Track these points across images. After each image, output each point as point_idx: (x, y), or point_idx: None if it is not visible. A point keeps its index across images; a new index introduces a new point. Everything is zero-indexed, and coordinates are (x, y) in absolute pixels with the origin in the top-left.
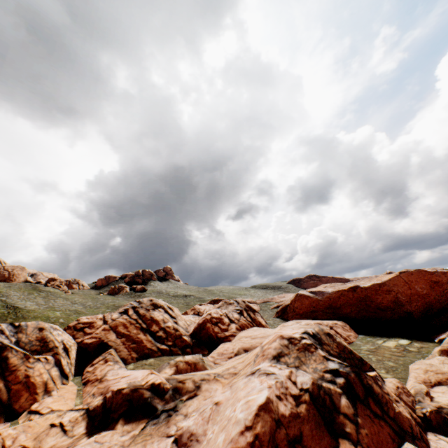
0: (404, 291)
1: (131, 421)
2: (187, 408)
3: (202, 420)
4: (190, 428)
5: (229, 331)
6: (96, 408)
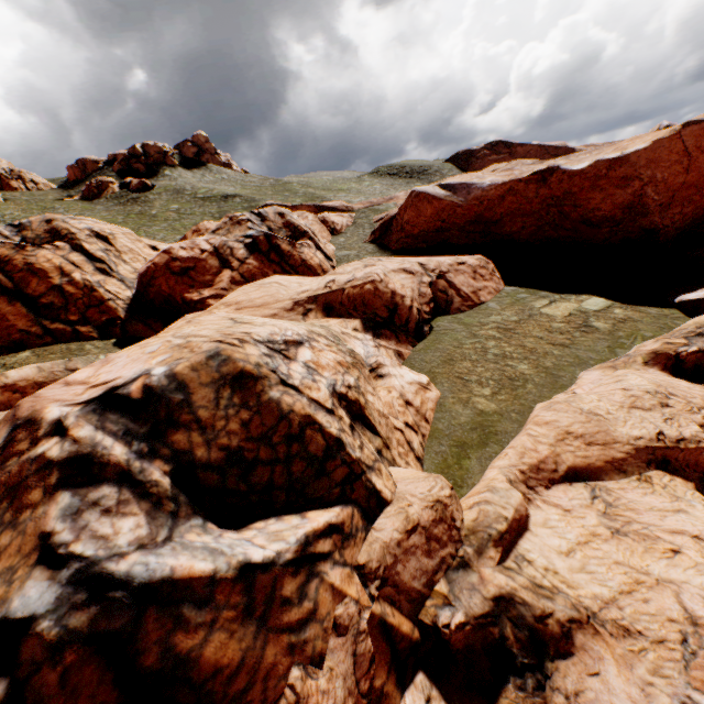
0: (669, 179)
1: None
2: None
3: None
4: None
5: (215, 287)
6: None
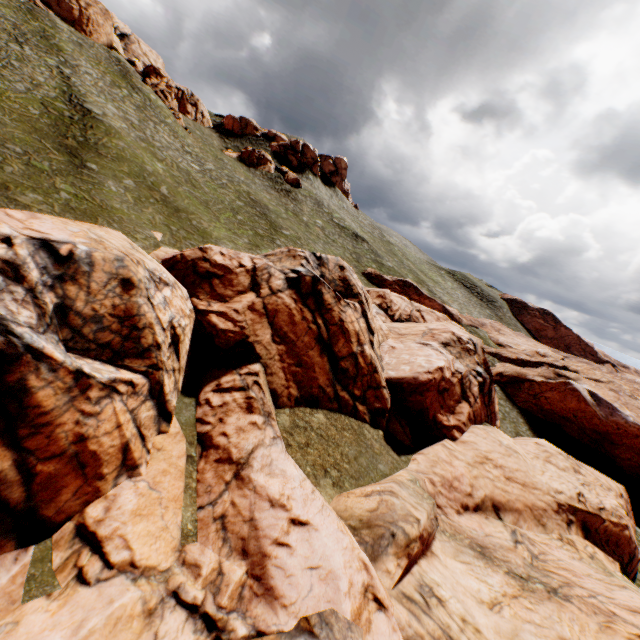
0: None
1: None
2: None
3: None
4: None
5: (456, 417)
6: None
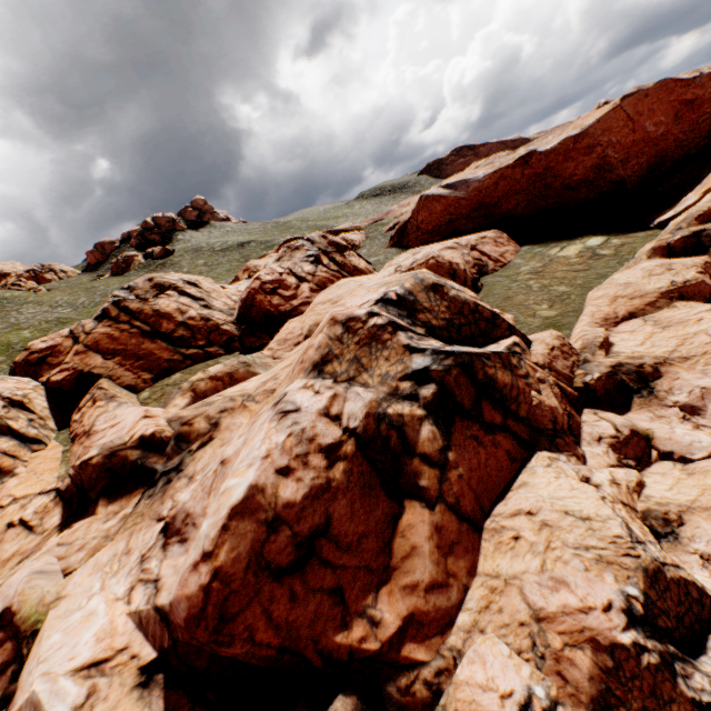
0: (622, 140)
1: (120, 498)
2: (195, 465)
3: (202, 492)
4: (186, 505)
5: (300, 298)
6: (70, 487)
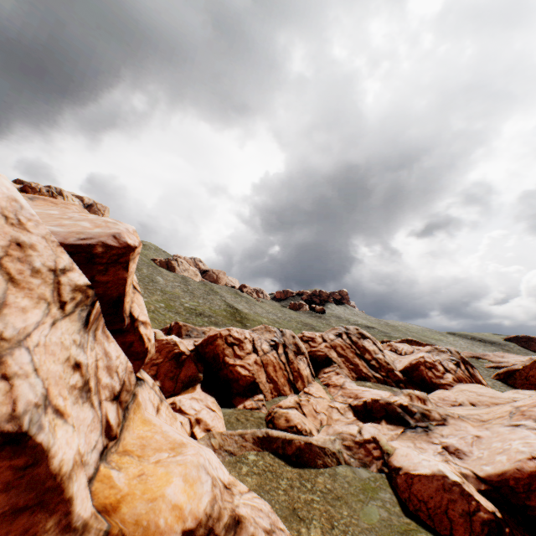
0: None
1: (391, 424)
2: (440, 431)
3: (465, 443)
4: (453, 444)
5: (445, 380)
6: (356, 406)
